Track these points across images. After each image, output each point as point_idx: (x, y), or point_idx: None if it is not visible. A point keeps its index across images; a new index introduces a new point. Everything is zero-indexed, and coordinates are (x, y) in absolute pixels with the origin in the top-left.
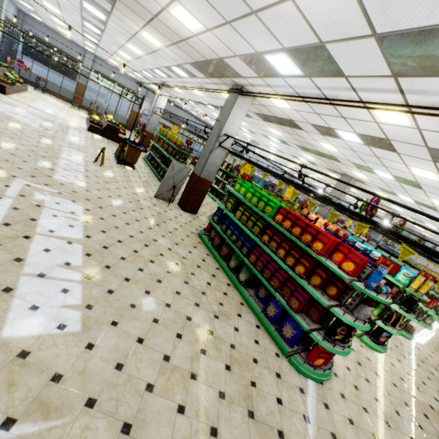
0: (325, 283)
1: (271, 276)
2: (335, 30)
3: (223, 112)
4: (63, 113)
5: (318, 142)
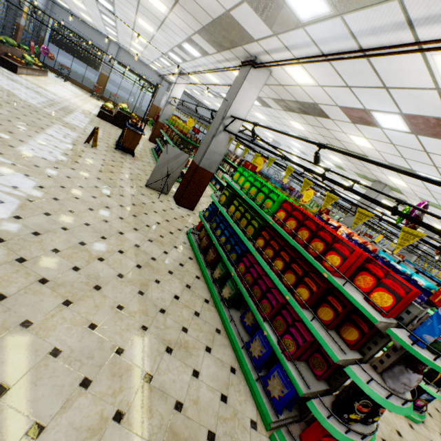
0: (340, 320)
1: (261, 298)
2: None
3: (231, 89)
4: (77, 99)
5: (348, 135)
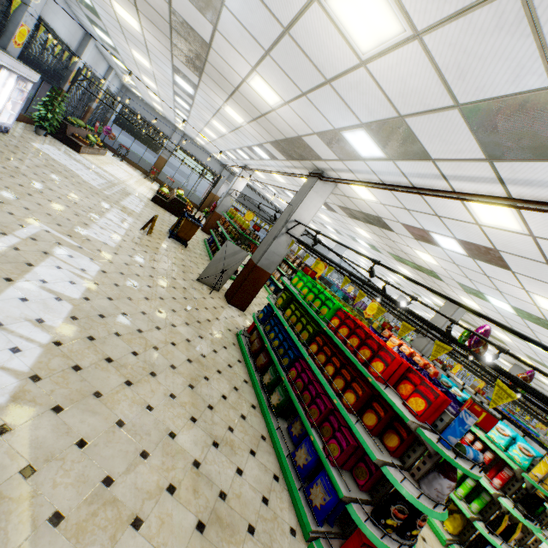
0: (383, 427)
1: (310, 403)
2: (413, 101)
3: (297, 196)
4: (132, 181)
5: (413, 249)
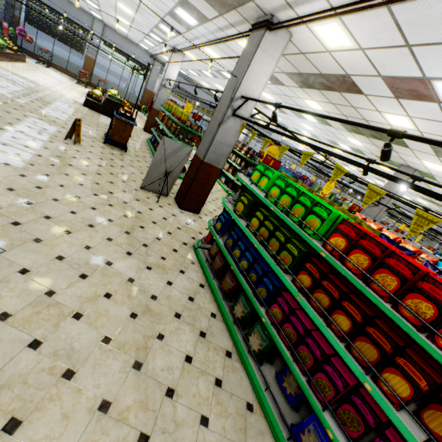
0: None
1: (313, 367)
2: None
3: (240, 62)
4: (60, 87)
5: (382, 114)
